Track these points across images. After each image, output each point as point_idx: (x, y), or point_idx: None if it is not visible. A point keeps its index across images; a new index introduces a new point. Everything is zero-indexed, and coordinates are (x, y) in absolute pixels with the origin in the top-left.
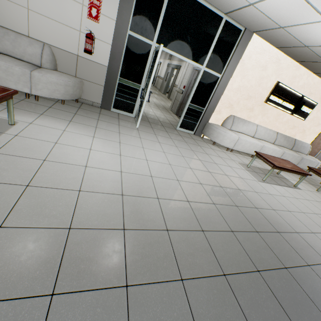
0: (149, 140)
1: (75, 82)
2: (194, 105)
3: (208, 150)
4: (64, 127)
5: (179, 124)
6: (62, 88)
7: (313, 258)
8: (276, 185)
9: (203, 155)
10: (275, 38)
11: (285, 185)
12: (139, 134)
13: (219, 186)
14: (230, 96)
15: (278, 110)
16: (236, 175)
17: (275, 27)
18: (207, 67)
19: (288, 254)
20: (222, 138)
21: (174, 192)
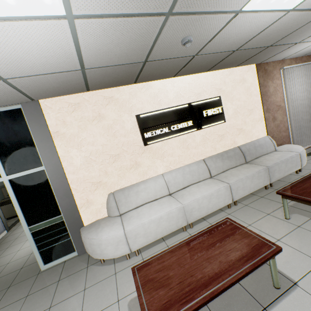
0: None
1: None
2: (40, 222)
3: (64, 310)
4: None
5: (40, 261)
6: None
7: None
8: None
9: None
10: (54, 89)
11: (248, 310)
12: None
13: None
14: (84, 175)
15: (176, 138)
16: None
17: (3, 84)
18: (12, 172)
19: None
20: (100, 249)
21: None
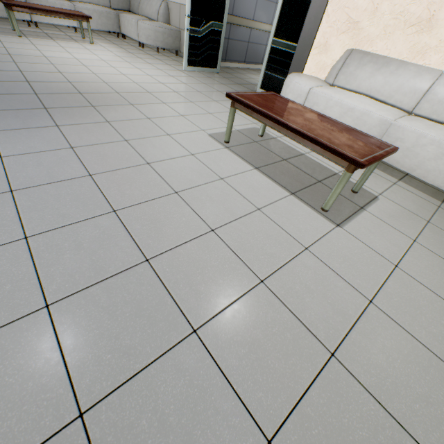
0: (163, 72)
1: (166, 29)
2: (281, 40)
3: None
4: (116, 51)
5: (259, 82)
6: (153, 33)
7: (0, 120)
8: (237, 158)
9: (200, 97)
10: None
11: (284, 183)
12: (169, 70)
13: (116, 91)
14: None
15: None
16: (185, 113)
17: None
18: None
19: (4, 103)
20: (285, 93)
21: (70, 70)
